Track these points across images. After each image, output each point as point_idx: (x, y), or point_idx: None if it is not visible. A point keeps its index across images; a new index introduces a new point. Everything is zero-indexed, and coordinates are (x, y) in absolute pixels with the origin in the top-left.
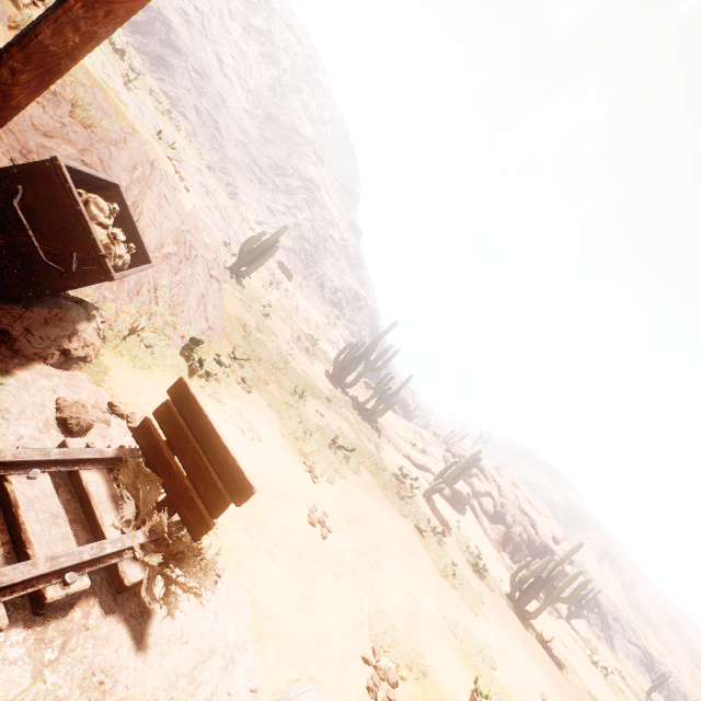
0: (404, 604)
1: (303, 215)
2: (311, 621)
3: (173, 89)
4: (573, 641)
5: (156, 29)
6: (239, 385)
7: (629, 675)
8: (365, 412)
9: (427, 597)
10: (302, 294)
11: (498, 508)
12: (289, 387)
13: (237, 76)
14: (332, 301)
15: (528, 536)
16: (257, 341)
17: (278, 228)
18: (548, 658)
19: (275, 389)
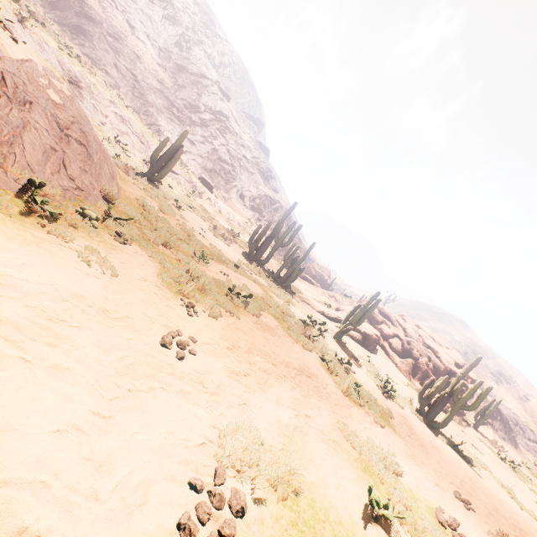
0: (289, 420)
1: (218, 141)
2: (95, 444)
3: (93, 51)
4: (482, 443)
5: (70, 4)
6: (111, 236)
7: (532, 465)
8: (279, 279)
9: (323, 414)
10: (226, 204)
11: (405, 346)
12: (189, 251)
13: (147, 38)
14: (252, 207)
15: (433, 364)
16: (158, 217)
17: (199, 154)
18: (459, 459)
19: (169, 250)
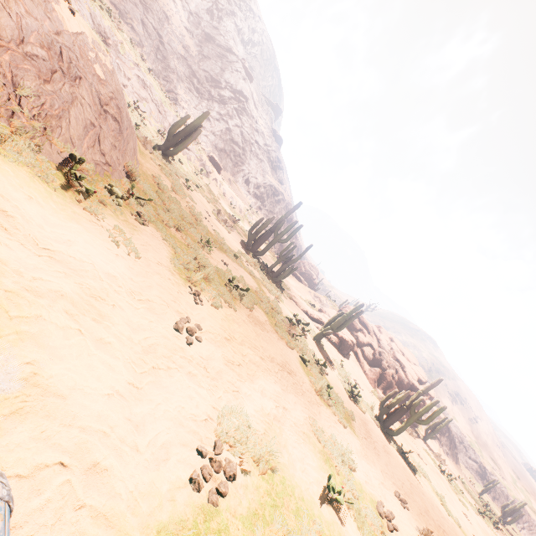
0: (270, 410)
1: (234, 122)
2: (132, 408)
3: (122, 2)
4: (427, 454)
5: None
6: (132, 216)
7: (467, 481)
8: (271, 274)
9: (298, 408)
10: (231, 187)
11: (377, 356)
12: (196, 237)
13: None
14: (255, 195)
15: (398, 377)
16: (170, 198)
17: (212, 131)
18: (405, 465)
19: (179, 234)
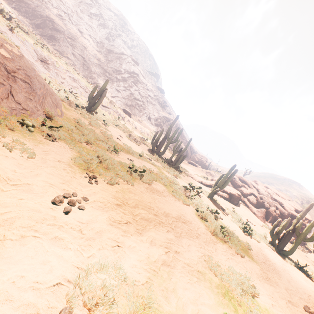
0: (159, 256)
1: (133, 88)
2: None
3: (60, 47)
4: None
5: (47, 24)
6: (43, 137)
7: None
8: (171, 163)
9: (192, 249)
10: (140, 123)
11: (259, 200)
12: (105, 147)
13: (90, 37)
14: (156, 124)
15: (279, 211)
16: (87, 128)
17: (123, 97)
18: (305, 278)
19: (90, 146)
